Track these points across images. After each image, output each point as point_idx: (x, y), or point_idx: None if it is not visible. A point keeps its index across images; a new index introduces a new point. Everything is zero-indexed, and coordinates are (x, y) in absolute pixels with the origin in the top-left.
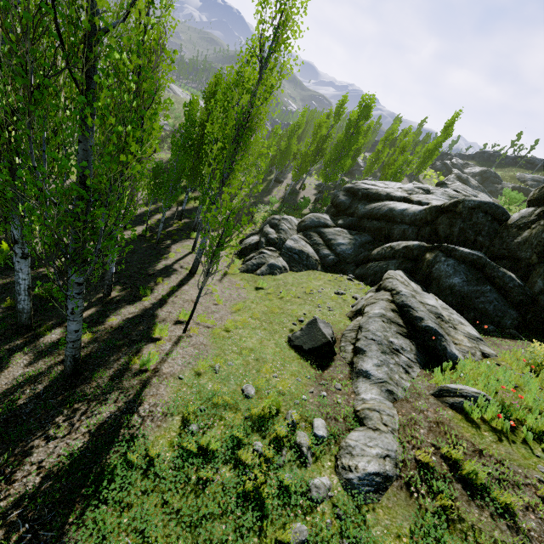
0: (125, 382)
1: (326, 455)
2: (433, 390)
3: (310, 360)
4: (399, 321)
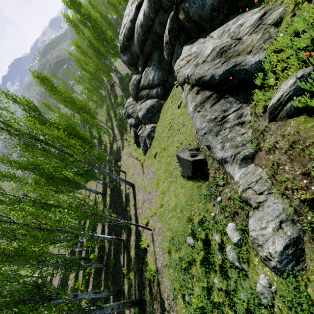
0: (153, 292)
1: (250, 252)
2: (267, 118)
3: (199, 178)
4: (207, 94)
